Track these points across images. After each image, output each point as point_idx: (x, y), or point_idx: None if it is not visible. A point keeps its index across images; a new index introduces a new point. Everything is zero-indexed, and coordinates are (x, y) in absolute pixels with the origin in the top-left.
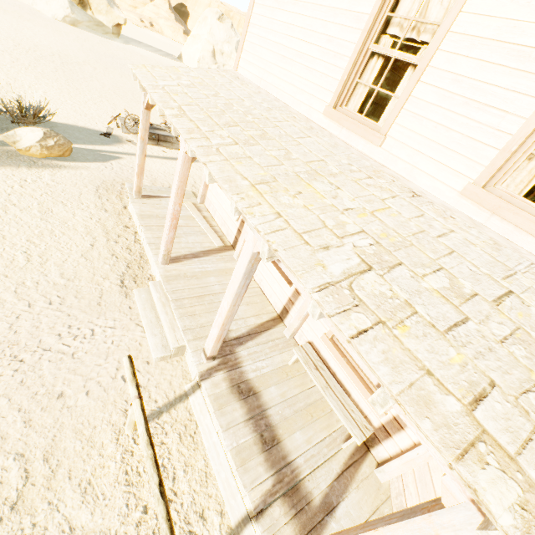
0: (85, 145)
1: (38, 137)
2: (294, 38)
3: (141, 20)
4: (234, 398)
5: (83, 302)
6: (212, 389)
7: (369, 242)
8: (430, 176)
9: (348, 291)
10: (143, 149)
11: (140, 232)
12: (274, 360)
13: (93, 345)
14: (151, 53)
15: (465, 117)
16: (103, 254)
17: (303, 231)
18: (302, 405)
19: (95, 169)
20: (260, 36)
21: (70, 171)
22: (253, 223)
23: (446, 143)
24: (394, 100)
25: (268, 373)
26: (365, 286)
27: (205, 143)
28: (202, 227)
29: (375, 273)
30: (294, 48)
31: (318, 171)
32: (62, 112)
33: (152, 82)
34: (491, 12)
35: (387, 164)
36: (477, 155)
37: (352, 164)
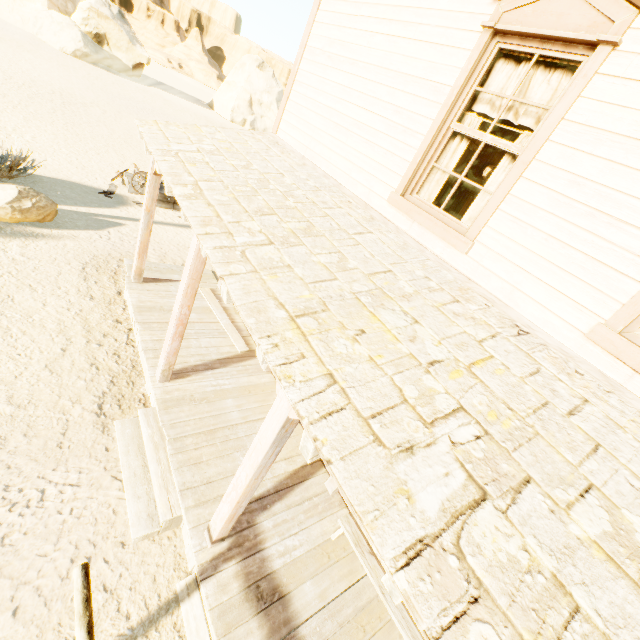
0: (77, 207)
1: (9, 197)
2: (351, 103)
3: (169, 60)
4: (249, 609)
5: (35, 443)
6: (217, 597)
7: (473, 433)
8: (538, 304)
9: (455, 559)
10: (148, 222)
11: (136, 331)
12: (311, 533)
13: (39, 519)
14: (177, 98)
15: (589, 232)
16: (78, 363)
17: (370, 412)
18: (350, 612)
19: (86, 239)
20: (307, 96)
21: (50, 242)
22: (291, 399)
23: (562, 263)
24: (483, 195)
25: (302, 557)
26: (482, 542)
27: (225, 242)
28: (221, 324)
29: (494, 507)
30: (351, 116)
31: (385, 291)
32: (52, 163)
33: (163, 145)
34: (624, 101)
35: (476, 278)
36: (610, 286)
37: (430, 277)
